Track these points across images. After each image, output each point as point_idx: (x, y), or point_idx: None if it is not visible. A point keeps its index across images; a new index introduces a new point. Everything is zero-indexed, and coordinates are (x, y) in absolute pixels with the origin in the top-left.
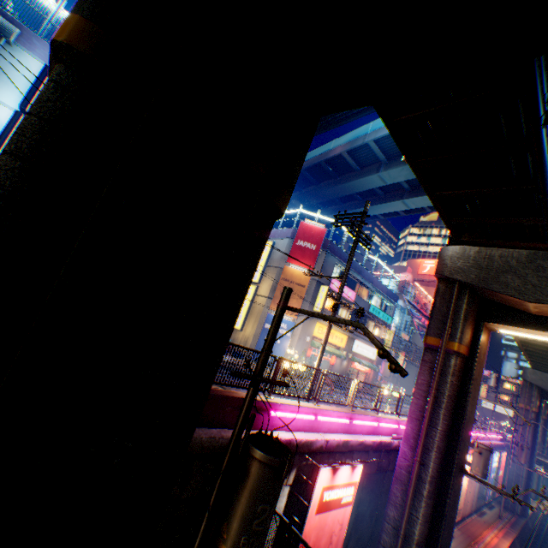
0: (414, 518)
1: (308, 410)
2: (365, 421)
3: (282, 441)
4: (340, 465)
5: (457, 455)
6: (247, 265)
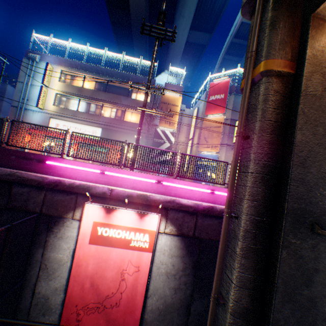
0: (229, 282)
1: (99, 168)
2: (186, 186)
3: (51, 180)
4: (118, 208)
5: (287, 202)
6: None
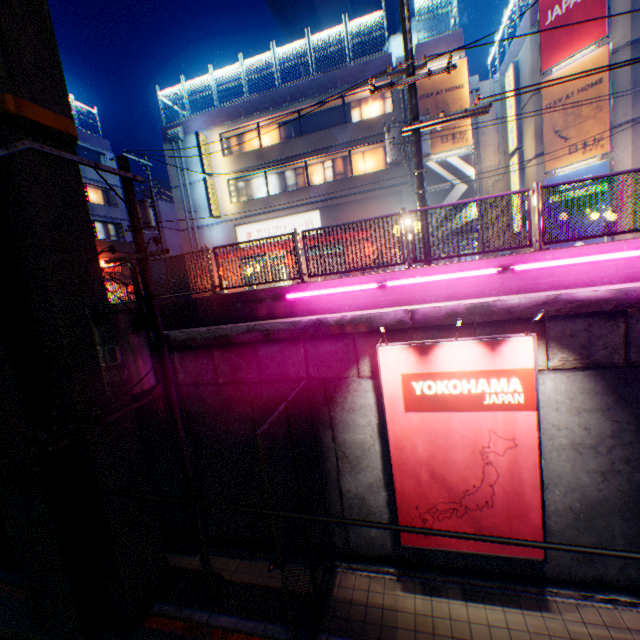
0: None
1: (372, 280)
2: (577, 258)
3: (305, 323)
4: (439, 342)
5: None
6: (3, 178)
